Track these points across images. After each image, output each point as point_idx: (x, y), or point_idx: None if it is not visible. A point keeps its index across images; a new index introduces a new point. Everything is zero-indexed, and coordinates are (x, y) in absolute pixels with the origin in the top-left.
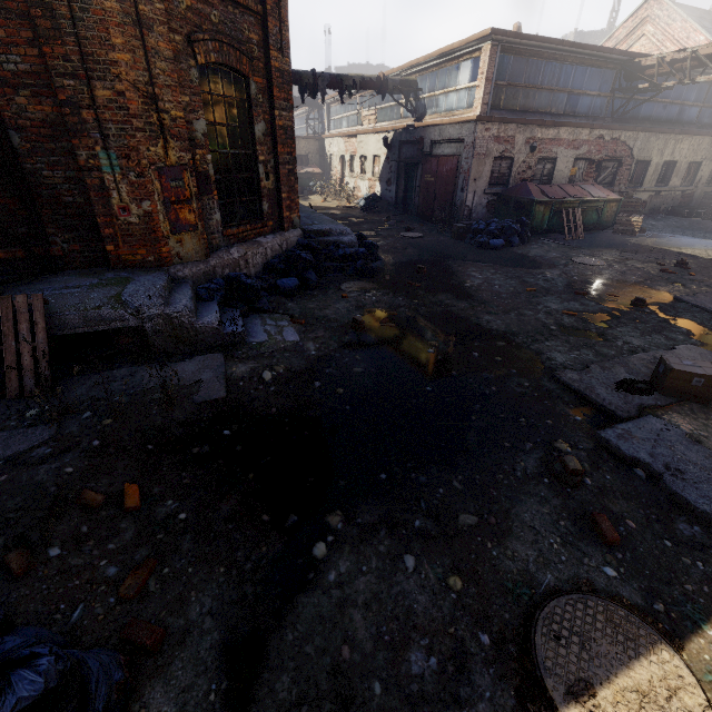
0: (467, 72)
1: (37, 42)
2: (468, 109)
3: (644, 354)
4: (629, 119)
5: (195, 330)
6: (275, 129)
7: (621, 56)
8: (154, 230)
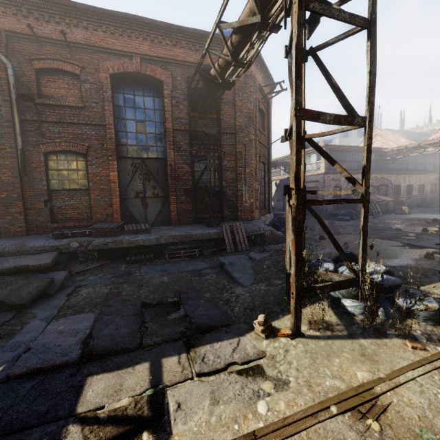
0: (315, 158)
1: (235, 160)
2: (318, 170)
3: (436, 239)
4: (385, 170)
5: (277, 236)
6: (269, 179)
7: (375, 149)
8: (252, 208)
